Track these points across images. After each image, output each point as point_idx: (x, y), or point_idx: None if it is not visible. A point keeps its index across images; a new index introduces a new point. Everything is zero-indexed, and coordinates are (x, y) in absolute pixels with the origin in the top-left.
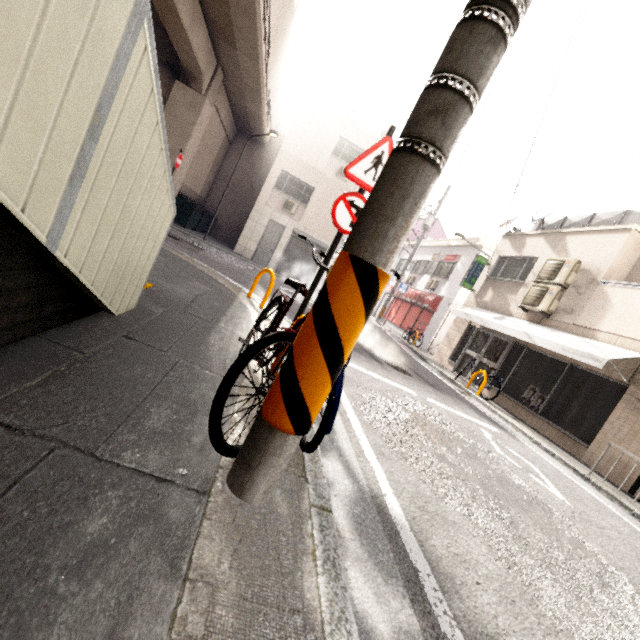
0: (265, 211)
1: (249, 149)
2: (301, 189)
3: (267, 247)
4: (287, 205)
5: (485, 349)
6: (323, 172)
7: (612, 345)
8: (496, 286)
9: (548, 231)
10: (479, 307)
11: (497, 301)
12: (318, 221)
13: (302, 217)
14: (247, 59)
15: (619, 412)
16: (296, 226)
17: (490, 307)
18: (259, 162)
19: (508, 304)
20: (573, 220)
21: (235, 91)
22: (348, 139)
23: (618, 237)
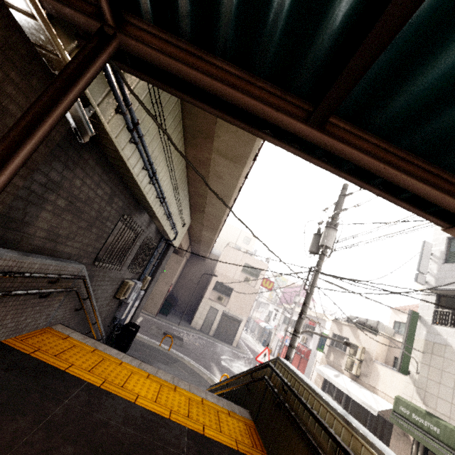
0: (208, 302)
1: (197, 262)
2: (226, 289)
3: (209, 322)
4: (219, 298)
5: (334, 394)
6: (237, 280)
7: (383, 399)
8: (334, 351)
9: (350, 324)
10: (328, 364)
11: (336, 362)
12: (236, 305)
13: (227, 304)
14: (204, 247)
15: (392, 441)
16: (224, 309)
17: (333, 365)
18: (202, 268)
19: (341, 365)
20: (360, 319)
21: (195, 249)
22: (249, 263)
23: (376, 337)
